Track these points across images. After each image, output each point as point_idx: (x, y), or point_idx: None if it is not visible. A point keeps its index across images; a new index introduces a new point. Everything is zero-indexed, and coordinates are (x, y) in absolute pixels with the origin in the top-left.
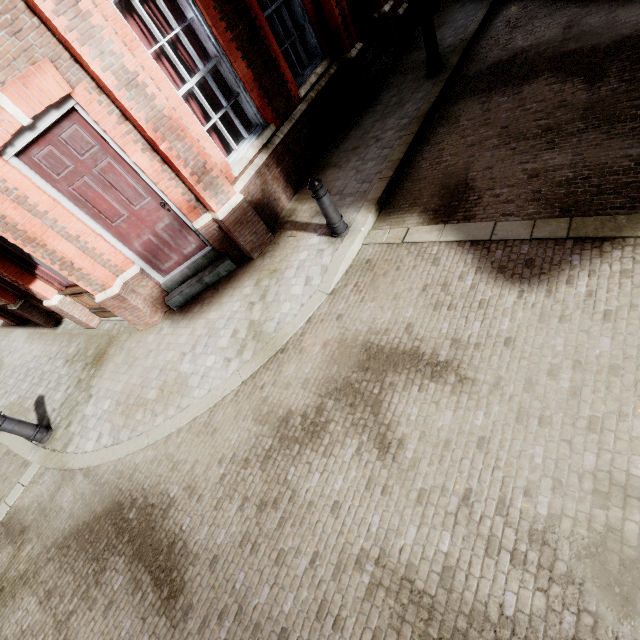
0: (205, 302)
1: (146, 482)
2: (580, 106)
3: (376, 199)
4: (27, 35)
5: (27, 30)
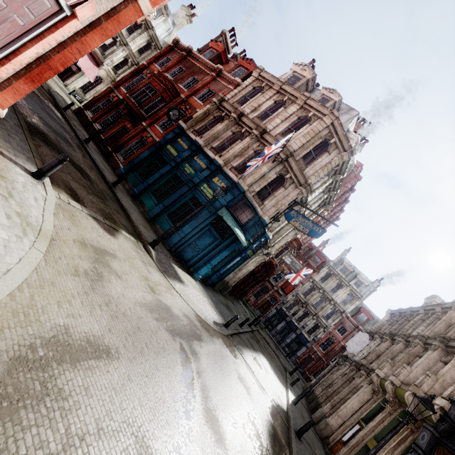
0: None
1: (29, 329)
2: (87, 184)
3: None
4: (105, 3)
5: (107, 4)
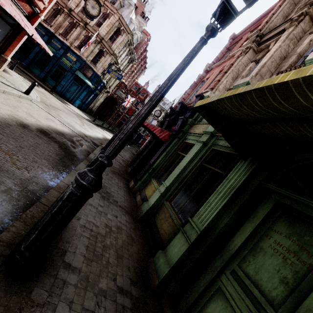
0: (6, 71)
1: (47, 103)
2: None
3: (8, 66)
4: None
5: None
